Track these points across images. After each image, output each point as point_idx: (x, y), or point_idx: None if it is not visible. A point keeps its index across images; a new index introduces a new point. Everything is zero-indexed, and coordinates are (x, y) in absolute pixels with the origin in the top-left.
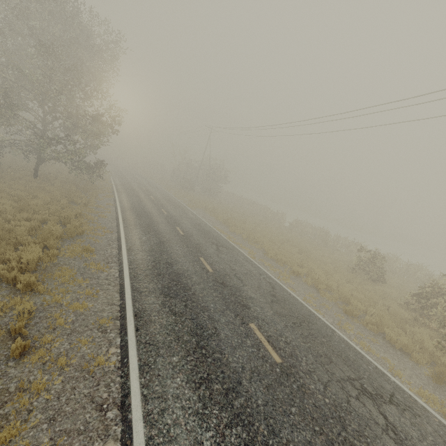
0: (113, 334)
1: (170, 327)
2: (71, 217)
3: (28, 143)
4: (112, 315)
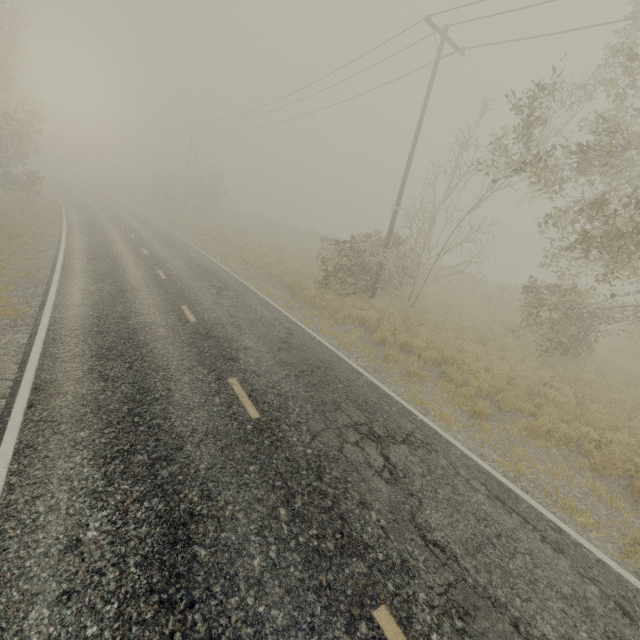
0: (45, 271)
1: (89, 268)
2: (6, 225)
3: None
4: (46, 266)
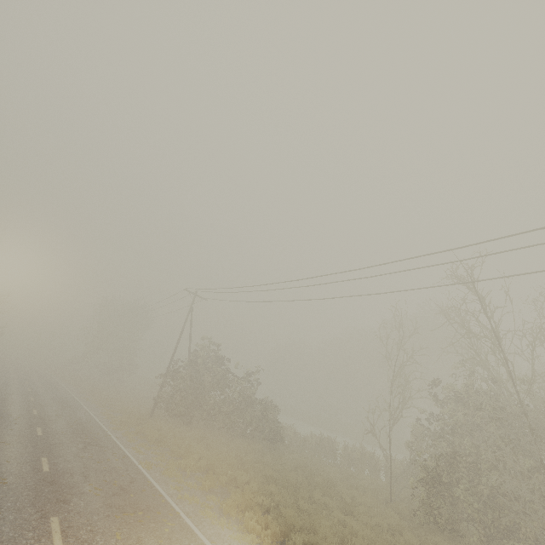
0: None
1: None
2: None
3: None
4: None
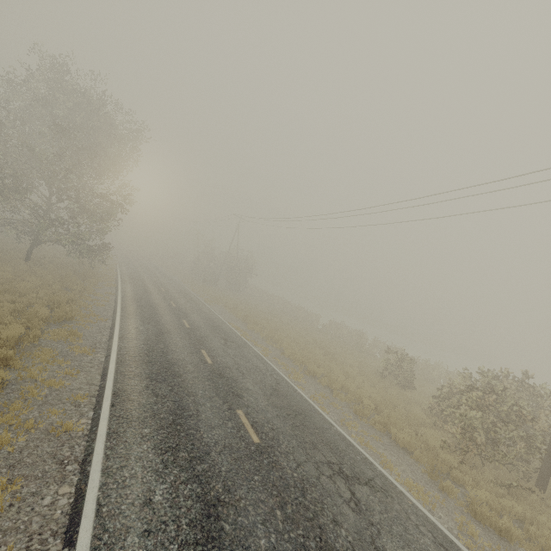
0: (86, 408)
1: (148, 406)
2: (62, 302)
3: (26, 223)
4: (89, 393)
